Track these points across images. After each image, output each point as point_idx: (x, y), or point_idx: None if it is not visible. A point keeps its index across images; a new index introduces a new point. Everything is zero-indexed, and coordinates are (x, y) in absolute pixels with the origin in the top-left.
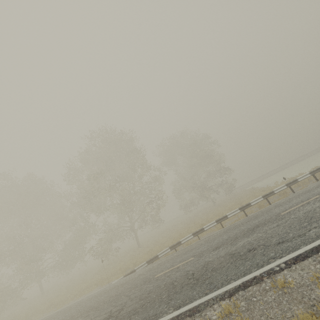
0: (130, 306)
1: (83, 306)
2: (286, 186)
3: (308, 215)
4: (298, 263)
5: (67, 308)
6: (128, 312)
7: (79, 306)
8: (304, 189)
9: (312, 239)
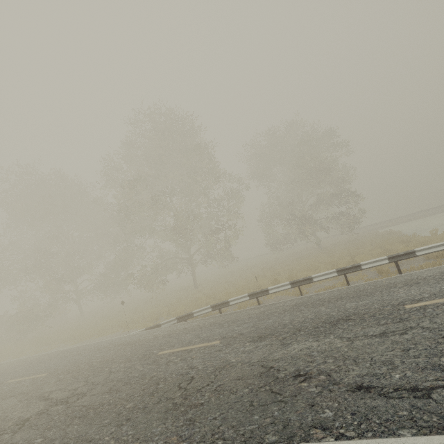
0: (93, 395)
1: (76, 359)
2: None
3: None
4: None
5: (70, 351)
6: (81, 406)
7: (75, 356)
8: None
9: (443, 420)
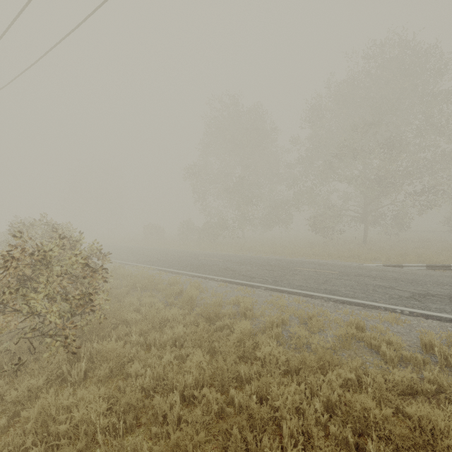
0: None
1: (348, 270)
2: None
3: None
4: None
5: (312, 262)
6: None
7: (337, 267)
8: None
9: None
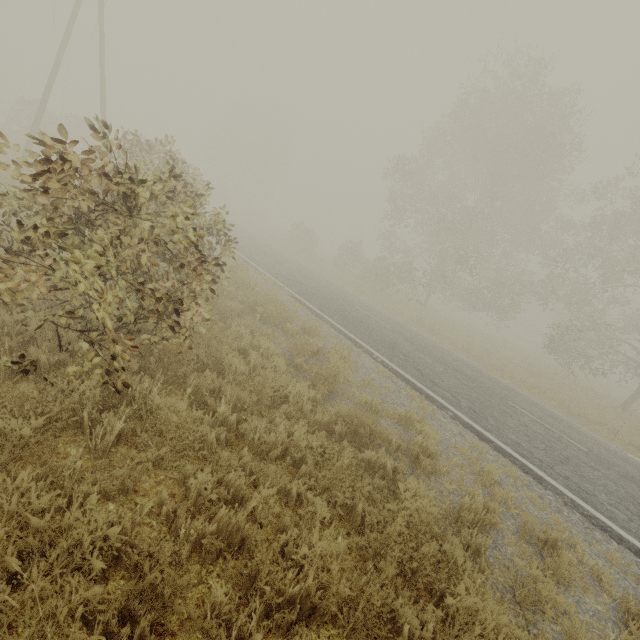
0: None
1: (604, 453)
2: None
3: None
4: None
5: (535, 403)
6: None
7: (582, 437)
8: None
9: None
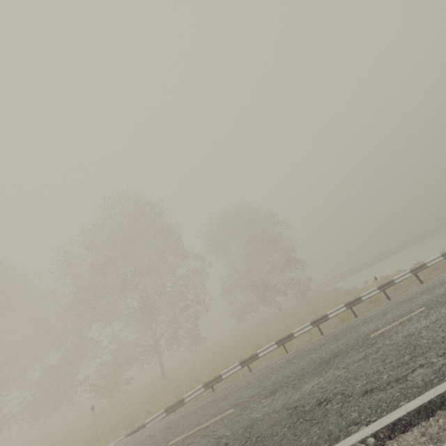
0: None
1: None
2: (378, 290)
3: (410, 342)
4: (397, 437)
5: None
6: None
7: None
8: (404, 295)
9: (418, 388)
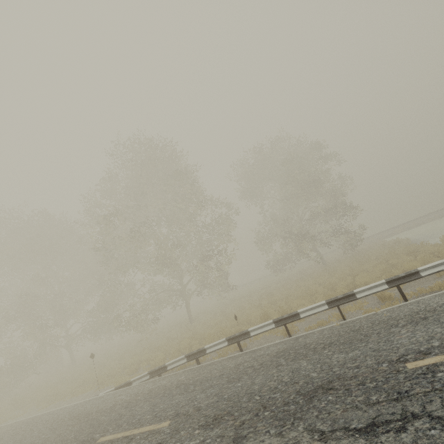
0: None
1: (21, 441)
2: None
3: None
4: None
5: (28, 423)
6: None
7: (25, 435)
8: None
9: None
